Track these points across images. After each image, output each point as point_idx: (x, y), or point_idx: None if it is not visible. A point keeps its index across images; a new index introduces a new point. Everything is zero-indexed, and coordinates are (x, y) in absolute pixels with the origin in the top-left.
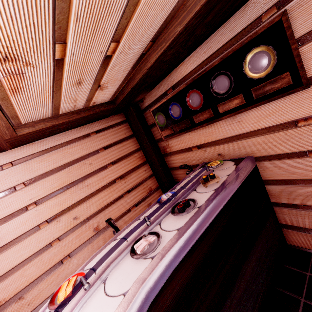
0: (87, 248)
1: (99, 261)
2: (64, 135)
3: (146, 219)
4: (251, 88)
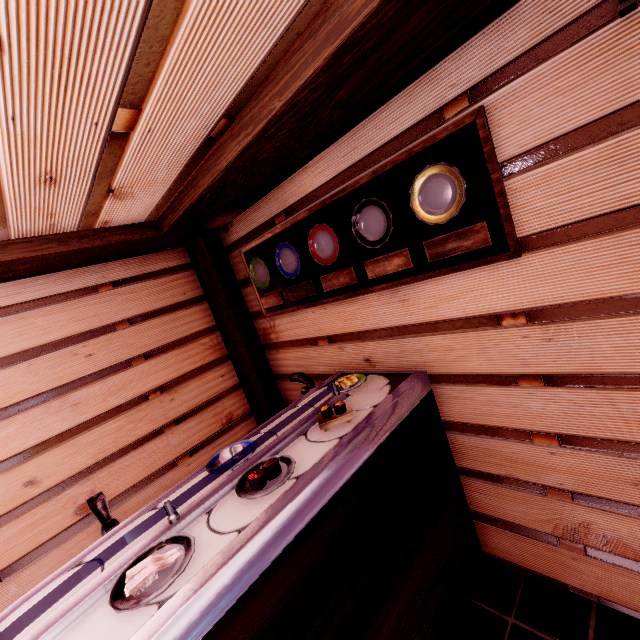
0: (54, 555)
1: (28, 616)
2: (29, 285)
3: (169, 509)
4: (424, 241)
